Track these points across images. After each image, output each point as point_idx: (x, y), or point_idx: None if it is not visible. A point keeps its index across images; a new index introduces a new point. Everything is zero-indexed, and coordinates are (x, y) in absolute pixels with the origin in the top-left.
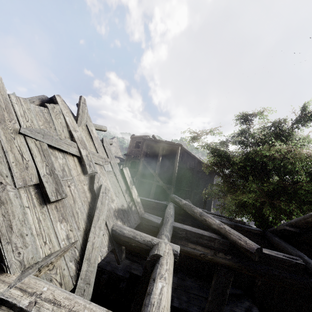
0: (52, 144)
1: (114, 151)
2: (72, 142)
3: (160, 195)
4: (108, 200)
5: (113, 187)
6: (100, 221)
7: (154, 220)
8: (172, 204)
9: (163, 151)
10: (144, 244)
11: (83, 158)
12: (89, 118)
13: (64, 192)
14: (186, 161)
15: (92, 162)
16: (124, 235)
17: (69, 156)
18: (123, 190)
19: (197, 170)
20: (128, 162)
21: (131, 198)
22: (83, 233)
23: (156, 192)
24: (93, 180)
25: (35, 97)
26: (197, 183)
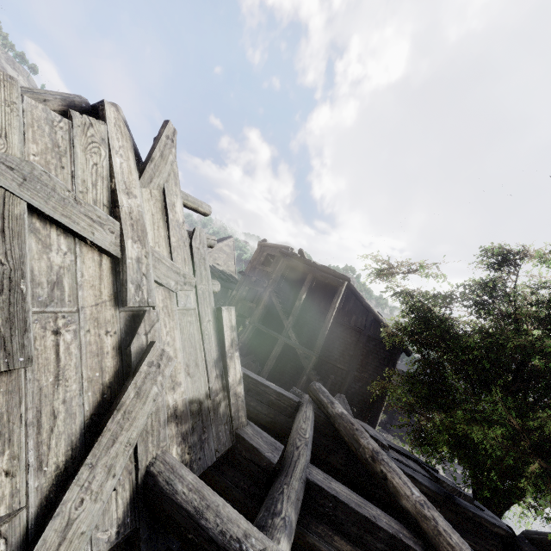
0: (44, 207)
1: (224, 262)
2: (109, 217)
3: (287, 364)
4: (161, 386)
5: (186, 349)
6: (116, 448)
7: (264, 449)
8: (311, 405)
9: (311, 283)
10: (219, 545)
11: (126, 264)
12: (176, 176)
13: (26, 350)
14: (352, 313)
15: (148, 279)
16: (174, 499)
17: (90, 251)
18: (208, 360)
19: (369, 335)
20: (243, 288)
21: (224, 381)
22: (52, 481)
23: (281, 356)
24: (137, 323)
25: (57, 92)
26: (363, 359)
